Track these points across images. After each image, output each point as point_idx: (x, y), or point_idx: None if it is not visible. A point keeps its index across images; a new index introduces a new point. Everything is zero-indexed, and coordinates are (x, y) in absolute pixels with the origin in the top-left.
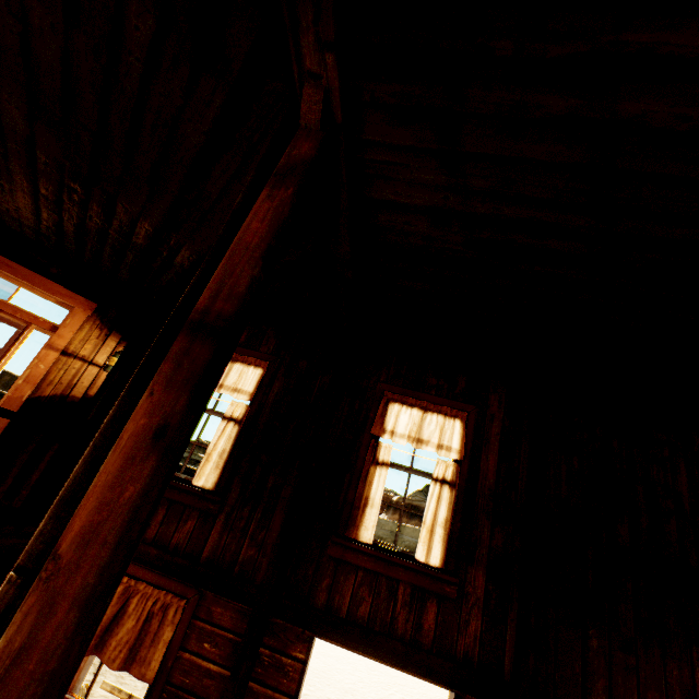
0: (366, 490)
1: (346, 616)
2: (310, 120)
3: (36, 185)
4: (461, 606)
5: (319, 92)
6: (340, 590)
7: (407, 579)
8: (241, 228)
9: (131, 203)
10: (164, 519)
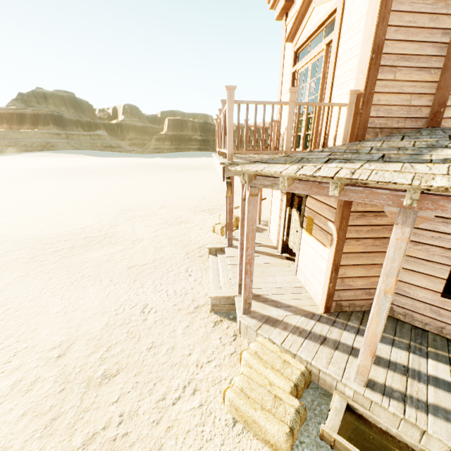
0: None
1: None
2: None
3: None
4: None
5: None
6: None
7: None
8: None
9: None
10: None
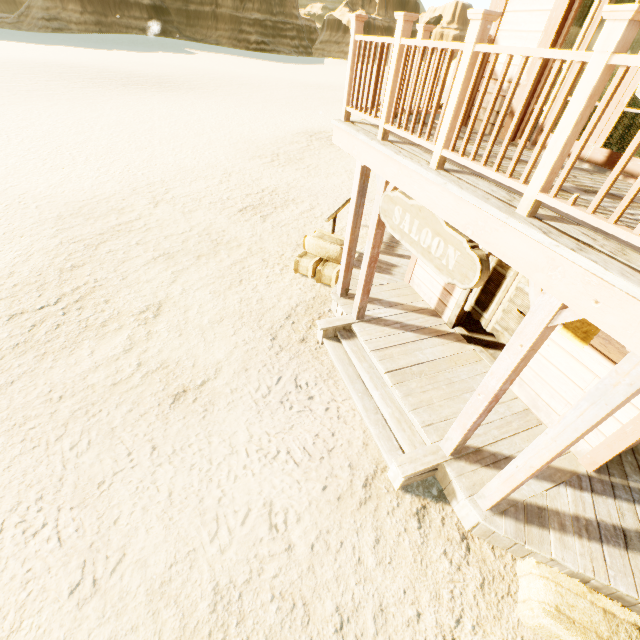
0: None
1: None
2: None
3: None
4: None
5: None
6: None
7: None
8: None
9: None
10: None
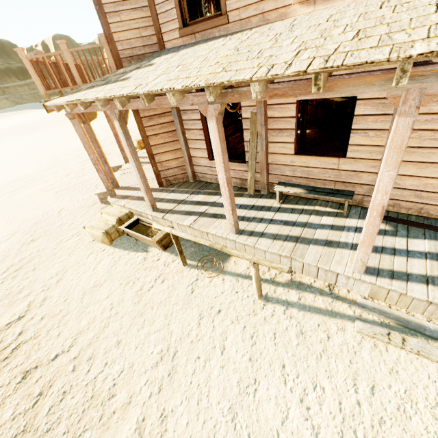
0: None
1: None
2: None
3: None
4: None
5: None
6: None
7: None
8: None
9: None
10: None
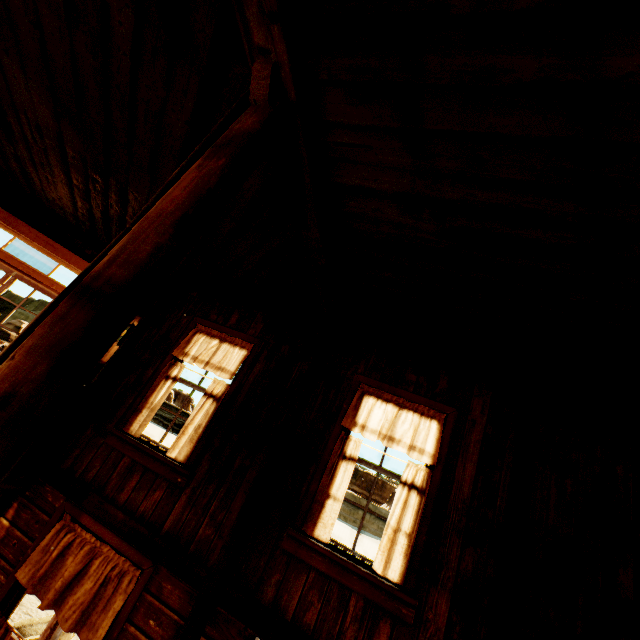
0: (329, 485)
1: (292, 620)
2: (259, 96)
3: (70, 176)
4: (418, 634)
5: (267, 67)
6: (289, 589)
7: (361, 590)
8: (163, 196)
9: (139, 192)
10: (137, 485)
